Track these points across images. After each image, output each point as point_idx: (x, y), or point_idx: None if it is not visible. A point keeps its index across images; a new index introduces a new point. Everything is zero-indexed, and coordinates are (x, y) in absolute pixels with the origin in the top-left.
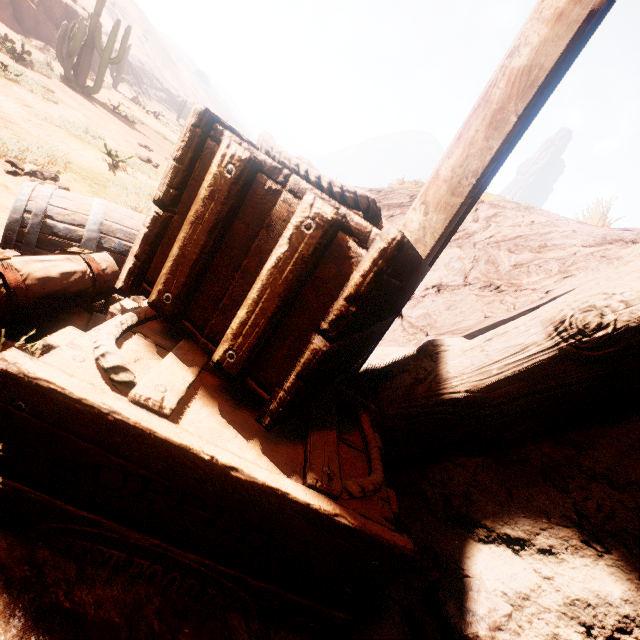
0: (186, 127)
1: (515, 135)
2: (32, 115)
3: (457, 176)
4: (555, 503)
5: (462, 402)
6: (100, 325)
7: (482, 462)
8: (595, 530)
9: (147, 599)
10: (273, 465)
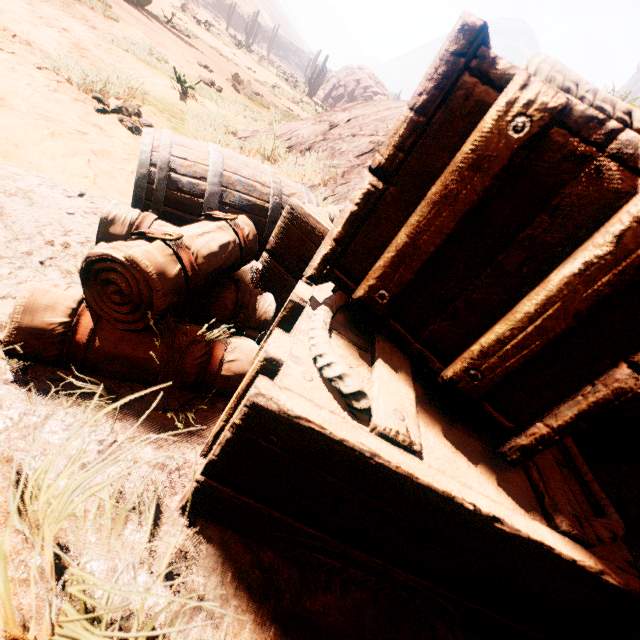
0: (440, 57)
1: None
2: (100, 38)
3: None
4: None
5: None
6: (301, 324)
7: None
8: None
9: (362, 605)
10: (514, 502)
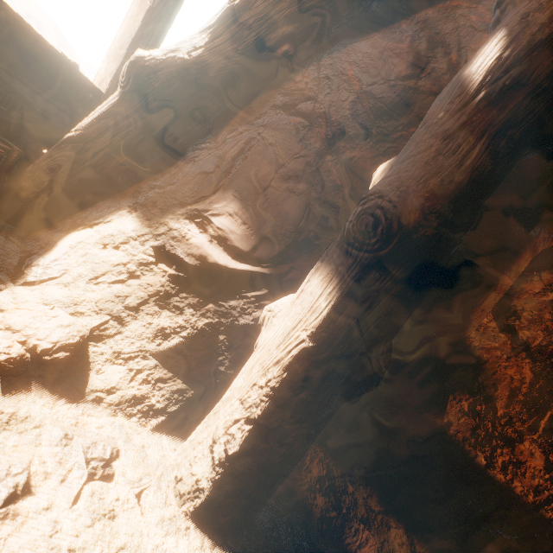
0: None
1: (153, 15)
2: None
3: (124, 38)
4: (128, 203)
5: (74, 139)
6: None
7: (107, 201)
8: (137, 206)
9: None
10: None
